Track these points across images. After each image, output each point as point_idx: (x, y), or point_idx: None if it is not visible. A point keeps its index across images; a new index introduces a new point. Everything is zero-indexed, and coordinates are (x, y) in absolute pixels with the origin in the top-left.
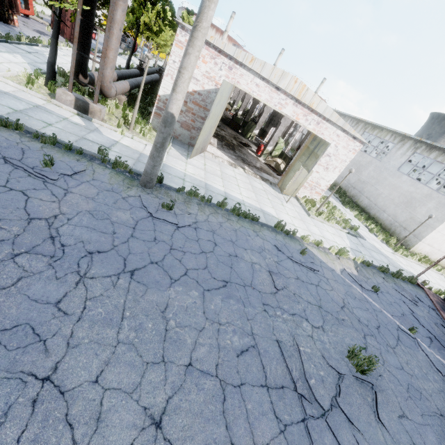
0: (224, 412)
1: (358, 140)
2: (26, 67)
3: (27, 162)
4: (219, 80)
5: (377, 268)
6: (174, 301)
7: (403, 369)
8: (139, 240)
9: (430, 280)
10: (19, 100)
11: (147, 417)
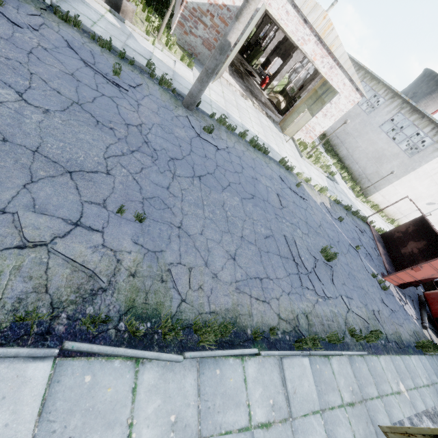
0: (261, 261)
1: (359, 92)
2: None
3: (100, 67)
4: None
5: (343, 206)
6: (227, 201)
7: (348, 265)
8: (196, 155)
9: (375, 222)
10: None
11: (228, 255)
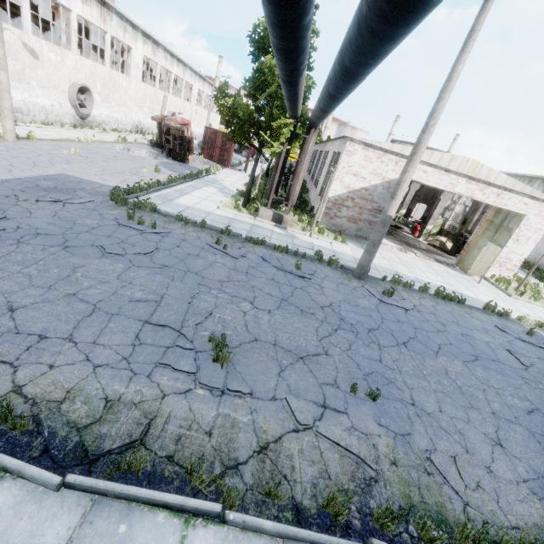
0: None
1: None
2: (221, 194)
3: (285, 268)
4: (385, 174)
5: None
6: (447, 367)
7: None
8: (389, 321)
9: None
10: (242, 222)
11: (489, 439)
